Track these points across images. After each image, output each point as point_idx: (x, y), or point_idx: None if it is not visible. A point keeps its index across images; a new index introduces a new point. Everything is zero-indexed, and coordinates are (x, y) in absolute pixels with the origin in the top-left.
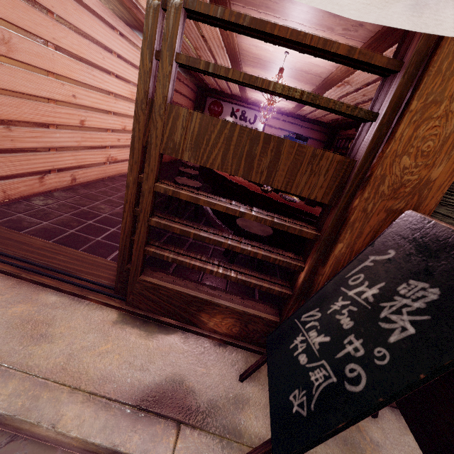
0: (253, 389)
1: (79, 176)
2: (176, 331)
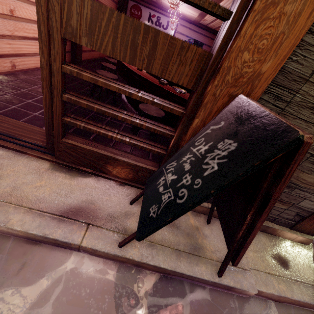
0: (138, 208)
1: (18, 64)
2: (91, 176)
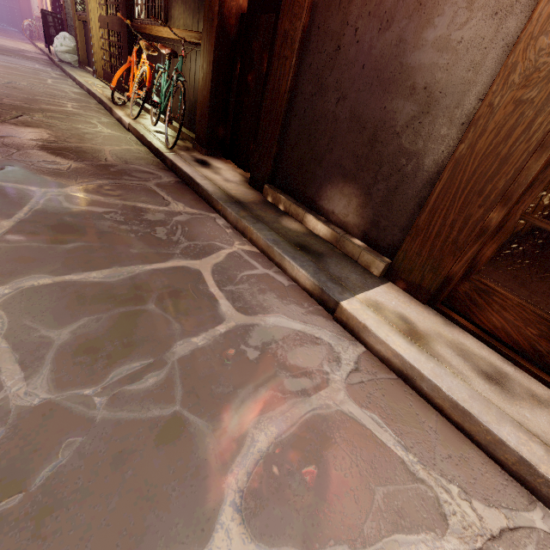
0: None
1: None
2: None
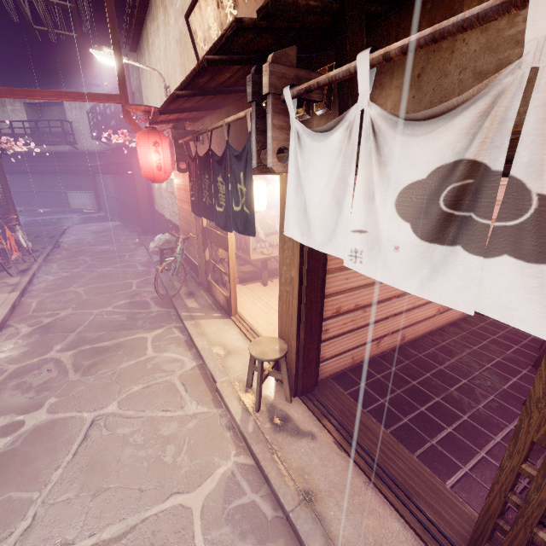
0: None
1: (408, 334)
2: None
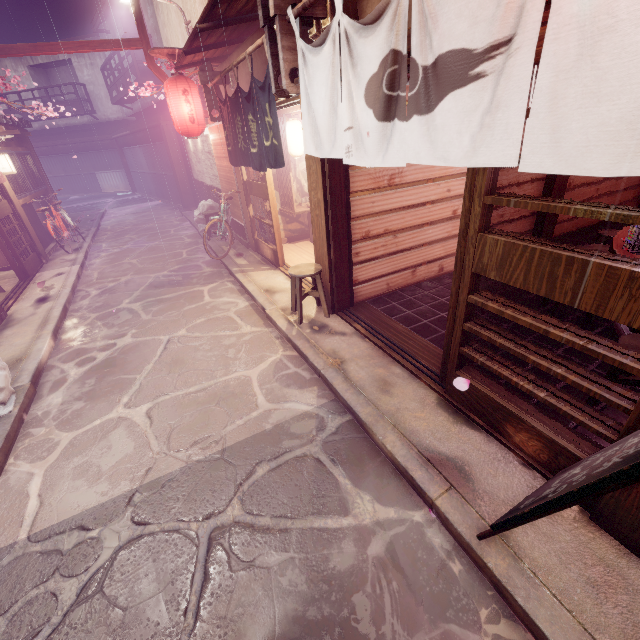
0: None
1: (447, 265)
2: (481, 431)
